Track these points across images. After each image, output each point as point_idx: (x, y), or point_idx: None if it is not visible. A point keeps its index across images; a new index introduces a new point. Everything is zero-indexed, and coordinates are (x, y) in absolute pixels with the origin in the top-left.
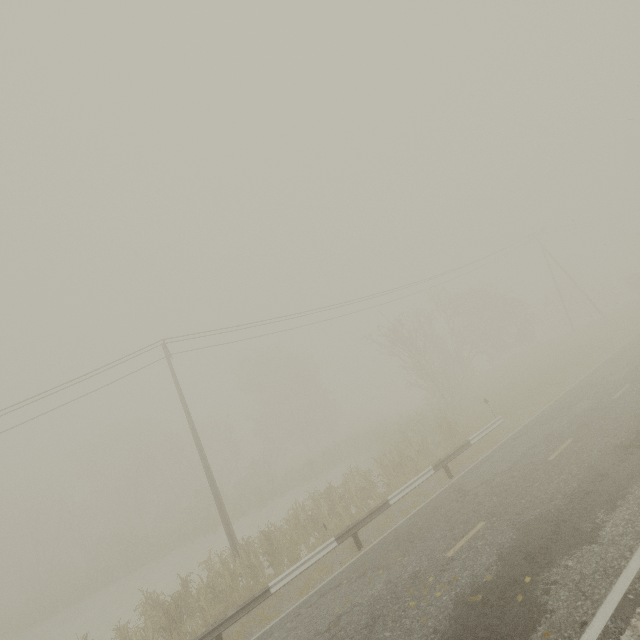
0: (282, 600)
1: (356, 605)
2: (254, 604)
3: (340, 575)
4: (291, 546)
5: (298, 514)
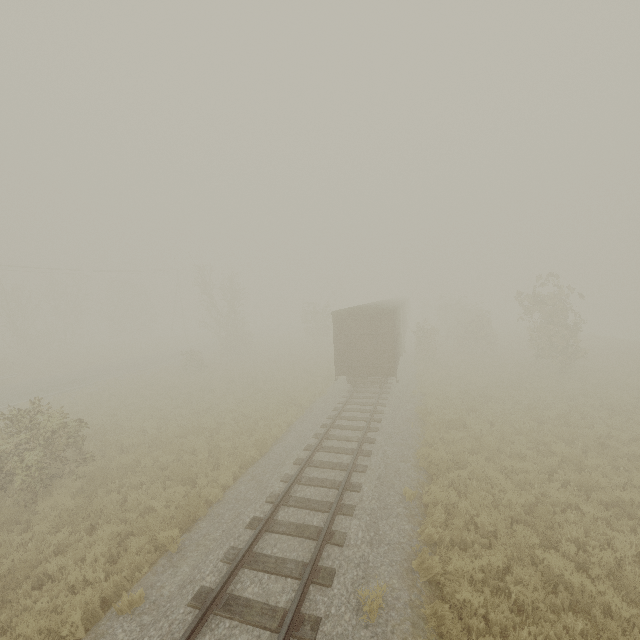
0: None
1: None
2: None
3: None
4: None
5: None
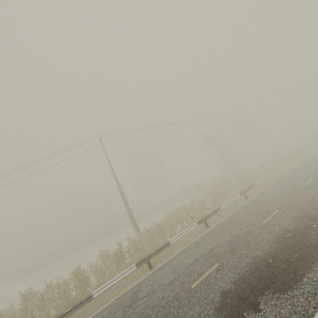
0: (172, 249)
1: (219, 244)
2: (163, 248)
3: (202, 237)
4: (171, 228)
5: (171, 216)
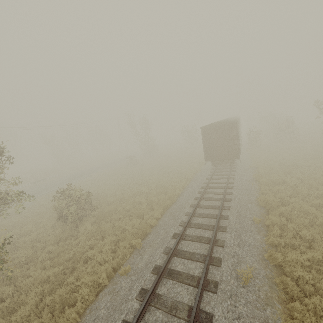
0: None
1: None
2: None
3: None
4: None
5: None
